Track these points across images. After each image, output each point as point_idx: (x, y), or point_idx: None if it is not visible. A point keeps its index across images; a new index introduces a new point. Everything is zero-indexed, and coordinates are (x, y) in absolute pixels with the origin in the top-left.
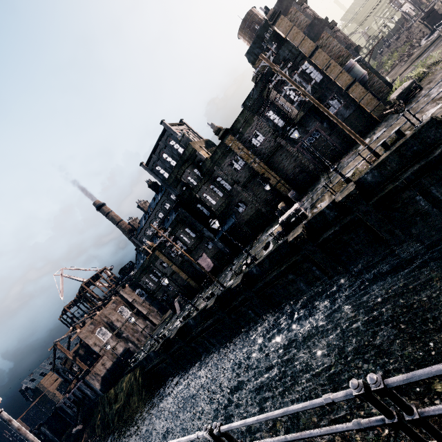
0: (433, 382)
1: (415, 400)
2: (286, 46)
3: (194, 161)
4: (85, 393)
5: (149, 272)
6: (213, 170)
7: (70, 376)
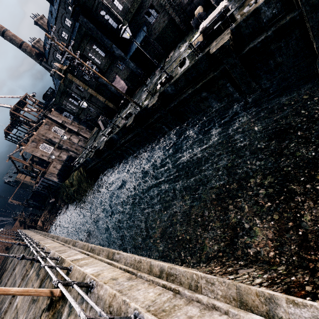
0: (318, 174)
1: (298, 186)
2: None
3: None
4: (49, 183)
5: (68, 96)
6: None
7: (34, 174)
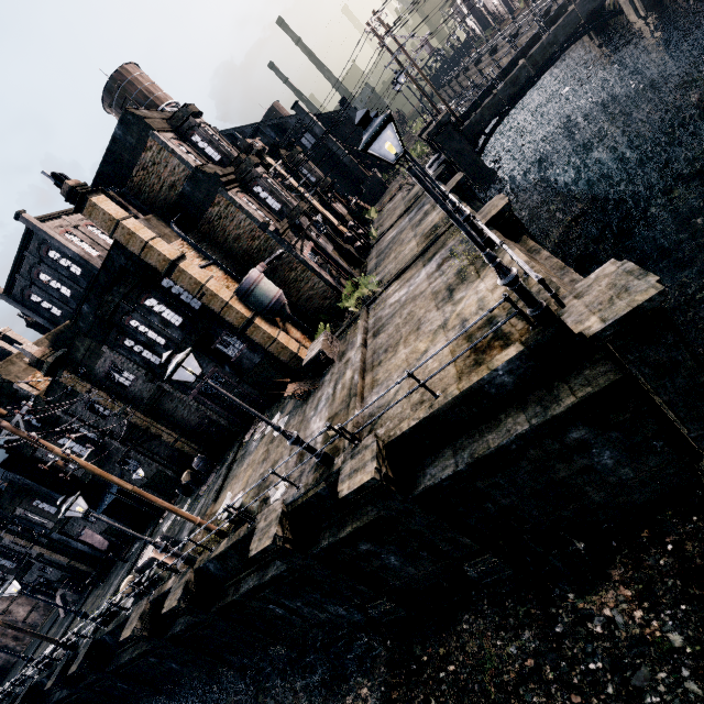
0: None
1: None
2: (121, 248)
3: (16, 396)
4: None
5: None
6: (57, 416)
7: None
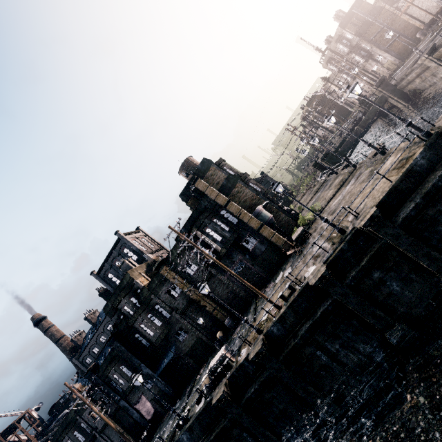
0: None
1: None
2: (206, 198)
3: (132, 289)
4: None
5: (74, 428)
6: (150, 298)
7: None
